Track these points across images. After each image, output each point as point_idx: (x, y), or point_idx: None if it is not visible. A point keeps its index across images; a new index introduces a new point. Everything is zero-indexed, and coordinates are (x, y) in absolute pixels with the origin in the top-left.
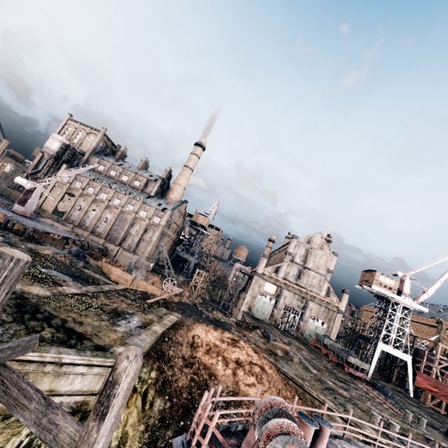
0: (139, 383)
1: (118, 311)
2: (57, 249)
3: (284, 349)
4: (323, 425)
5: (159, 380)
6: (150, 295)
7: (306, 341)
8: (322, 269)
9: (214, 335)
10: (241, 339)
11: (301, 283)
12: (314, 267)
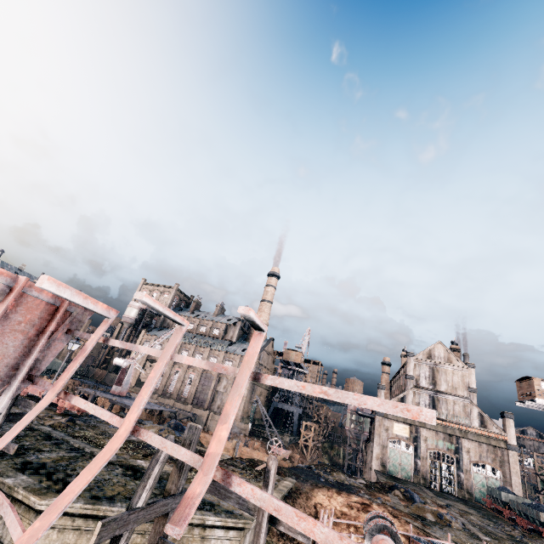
0: None
1: None
2: (159, 425)
3: (435, 511)
4: None
5: None
6: (257, 462)
7: (479, 503)
8: (461, 390)
9: (339, 501)
10: (373, 502)
11: (440, 415)
12: (449, 389)
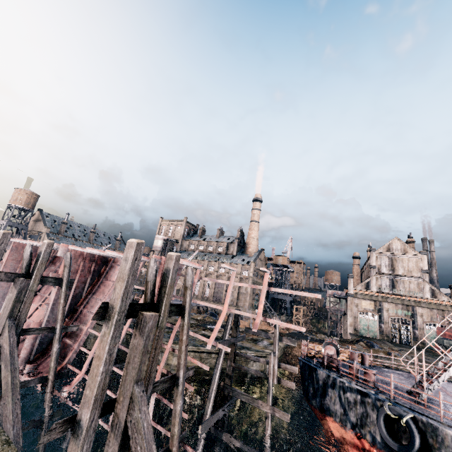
0: (280, 374)
1: (254, 339)
2: (202, 315)
3: (386, 351)
4: (363, 354)
5: (292, 376)
6: (266, 331)
7: (430, 349)
8: (415, 272)
9: (320, 348)
10: (342, 347)
11: (398, 292)
12: (405, 272)
